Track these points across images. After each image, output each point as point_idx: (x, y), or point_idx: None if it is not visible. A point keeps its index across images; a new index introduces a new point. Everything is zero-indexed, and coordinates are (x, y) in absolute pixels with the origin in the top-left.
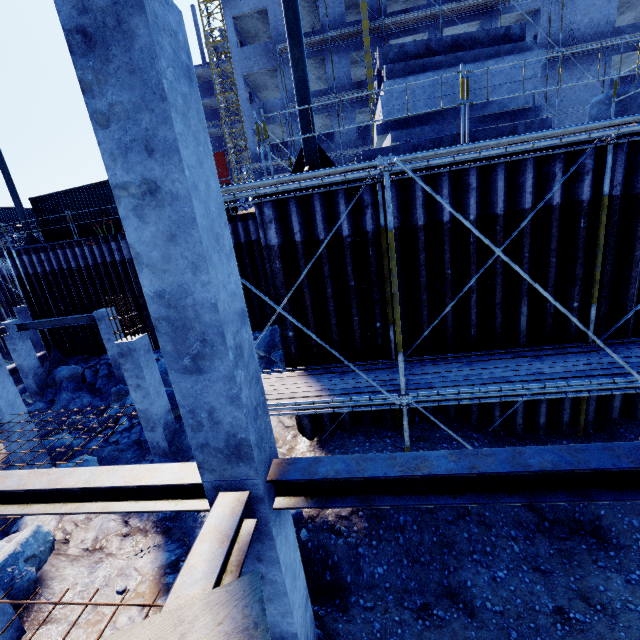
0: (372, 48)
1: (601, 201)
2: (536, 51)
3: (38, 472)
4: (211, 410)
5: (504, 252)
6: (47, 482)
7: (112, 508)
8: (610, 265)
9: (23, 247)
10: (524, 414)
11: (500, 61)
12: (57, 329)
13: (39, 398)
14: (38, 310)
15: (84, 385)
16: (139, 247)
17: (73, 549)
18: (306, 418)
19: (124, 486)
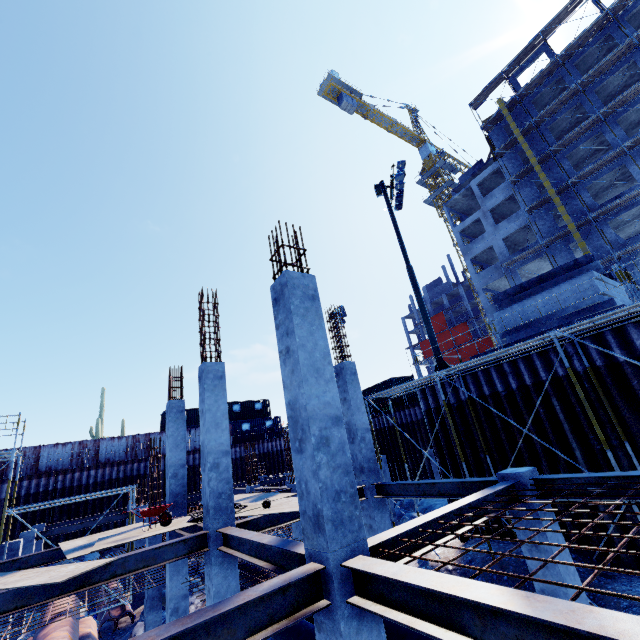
0: (590, 233)
1: (595, 369)
2: (586, 273)
3: None
4: (356, 455)
5: (543, 406)
6: None
7: None
8: (625, 411)
9: None
10: (626, 548)
11: (562, 285)
12: None
13: None
14: None
15: None
16: (343, 411)
17: None
18: None
19: None
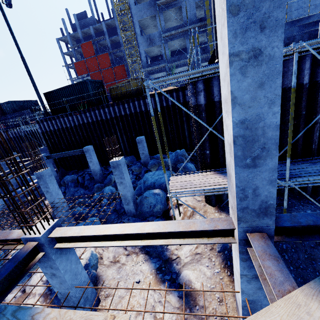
0: None
1: None
2: None
3: (125, 225)
4: (255, 188)
5: None
6: (135, 229)
7: (171, 242)
8: None
9: (43, 118)
10: None
11: None
12: (62, 158)
13: None
14: (52, 149)
15: (78, 184)
16: (237, 93)
17: (105, 261)
18: (212, 196)
19: (183, 231)
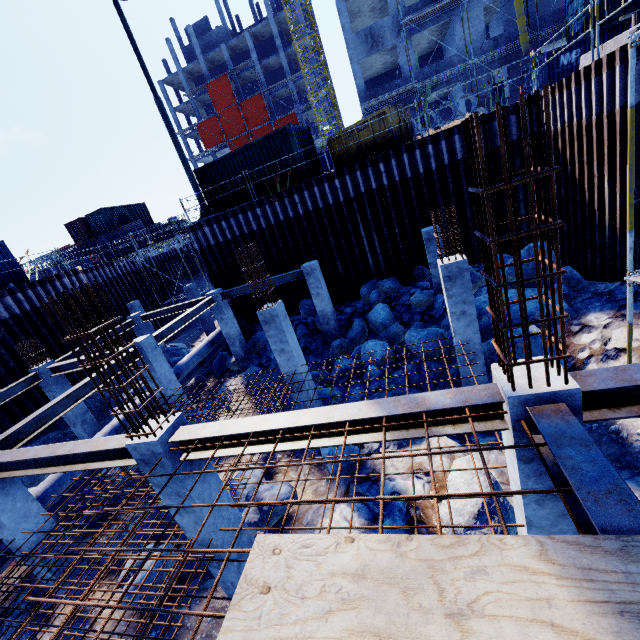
0: None
1: None
2: None
3: None
4: None
5: None
6: None
7: None
8: None
9: (201, 219)
10: None
11: None
12: (240, 298)
13: (245, 364)
14: (222, 281)
15: None
16: None
17: None
18: None
19: None
